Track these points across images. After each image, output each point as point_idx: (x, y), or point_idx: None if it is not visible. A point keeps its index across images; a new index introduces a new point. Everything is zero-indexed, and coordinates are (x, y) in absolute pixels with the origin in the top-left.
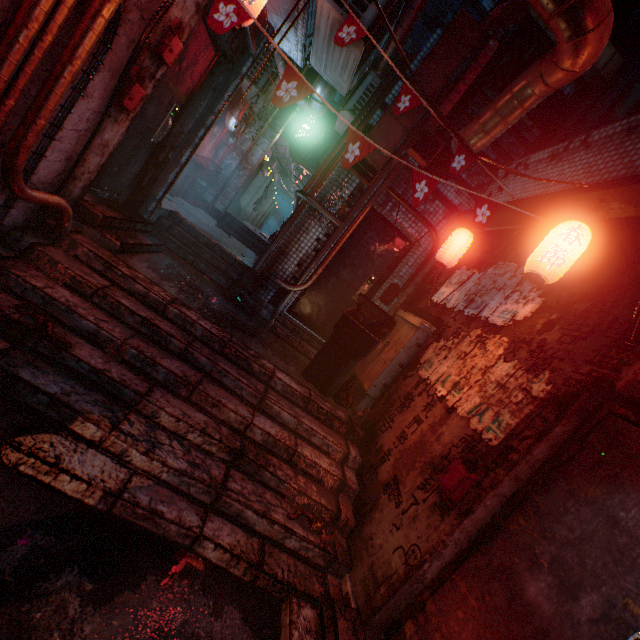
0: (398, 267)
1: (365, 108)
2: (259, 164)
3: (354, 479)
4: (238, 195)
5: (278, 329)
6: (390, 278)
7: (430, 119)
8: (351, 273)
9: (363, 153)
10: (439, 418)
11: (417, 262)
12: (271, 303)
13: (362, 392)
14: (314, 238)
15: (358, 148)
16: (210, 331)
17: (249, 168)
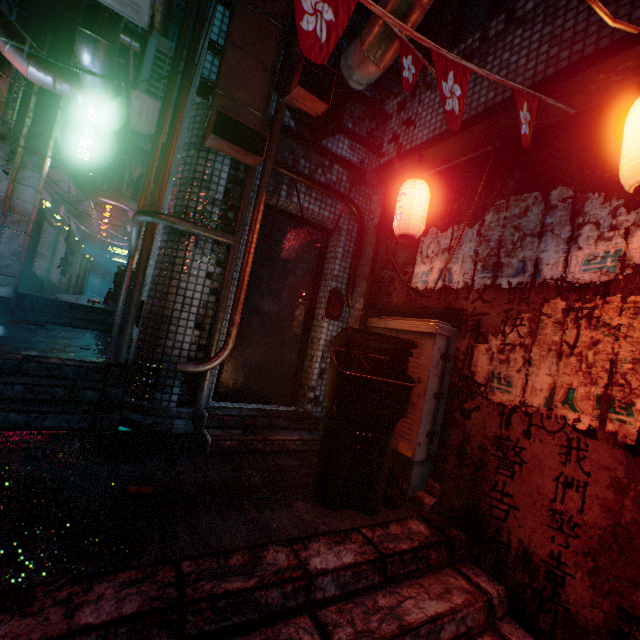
0: (326, 266)
1: (173, 73)
2: (38, 211)
3: (529, 639)
4: (26, 264)
5: (223, 442)
6: (324, 284)
7: (295, 45)
8: (274, 301)
9: (339, 15)
10: (624, 470)
11: (346, 250)
12: (183, 404)
13: (402, 461)
14: (202, 275)
15: (324, 0)
16: (122, 620)
17: (23, 220)
